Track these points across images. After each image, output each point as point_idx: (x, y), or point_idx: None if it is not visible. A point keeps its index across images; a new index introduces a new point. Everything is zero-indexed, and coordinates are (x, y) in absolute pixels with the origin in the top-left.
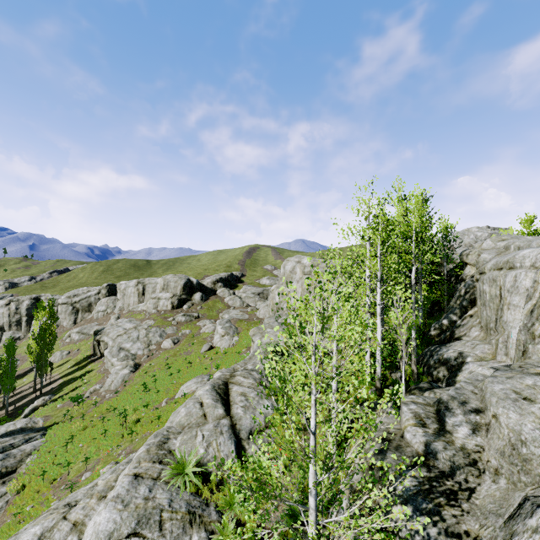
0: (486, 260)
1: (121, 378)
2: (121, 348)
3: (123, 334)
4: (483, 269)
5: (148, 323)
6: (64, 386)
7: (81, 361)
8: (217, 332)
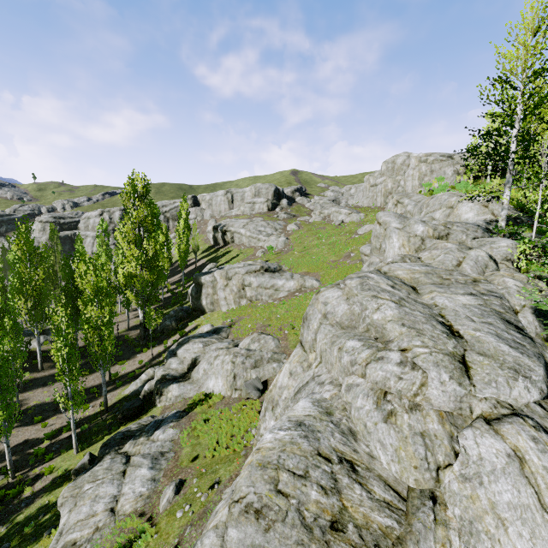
0: None
1: (282, 242)
2: (258, 230)
3: (247, 225)
4: None
5: (259, 219)
6: (215, 260)
7: (207, 249)
8: (340, 213)
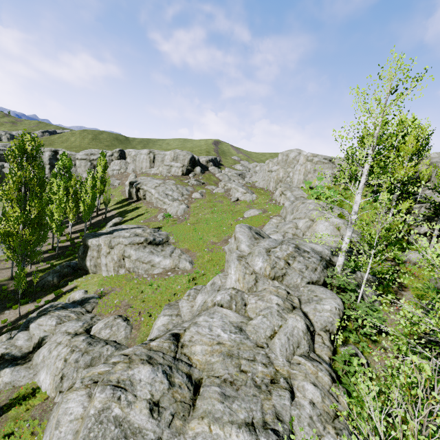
0: (437, 161)
1: (182, 210)
2: (166, 193)
3: (159, 186)
4: (436, 165)
5: (171, 182)
6: (124, 214)
7: (121, 202)
8: (237, 191)
